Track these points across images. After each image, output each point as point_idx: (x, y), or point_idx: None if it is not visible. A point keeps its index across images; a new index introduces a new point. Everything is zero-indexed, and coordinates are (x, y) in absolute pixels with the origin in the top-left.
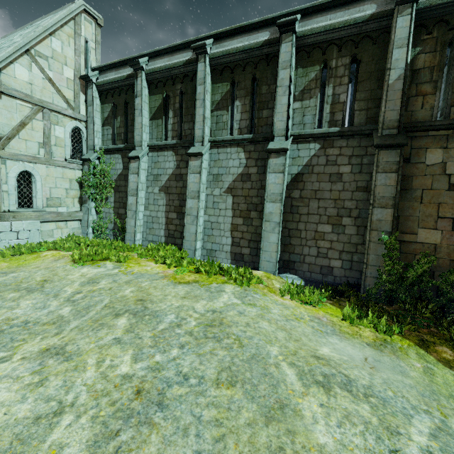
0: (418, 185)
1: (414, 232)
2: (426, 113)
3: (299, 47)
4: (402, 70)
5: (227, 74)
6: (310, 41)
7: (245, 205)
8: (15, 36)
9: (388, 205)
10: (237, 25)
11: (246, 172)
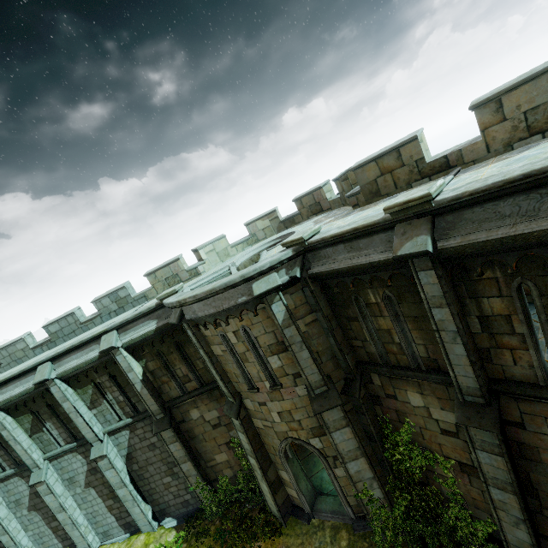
0: (198, 432)
1: (214, 458)
2: (175, 391)
3: (67, 378)
4: (141, 383)
5: (22, 408)
6: (71, 374)
7: (106, 489)
8: None
9: (186, 460)
10: (3, 379)
11: (91, 467)
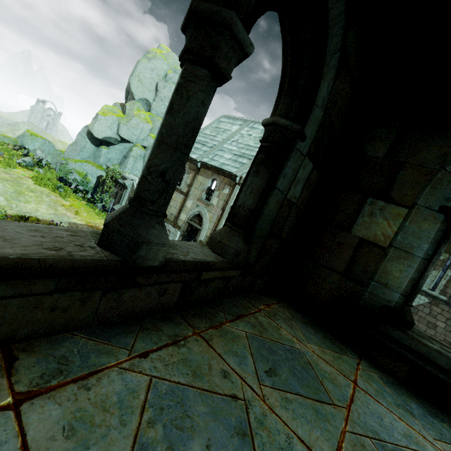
0: None
1: None
2: None
3: None
4: None
5: None
6: None
7: None
8: (242, 130)
9: None
10: None
11: None
